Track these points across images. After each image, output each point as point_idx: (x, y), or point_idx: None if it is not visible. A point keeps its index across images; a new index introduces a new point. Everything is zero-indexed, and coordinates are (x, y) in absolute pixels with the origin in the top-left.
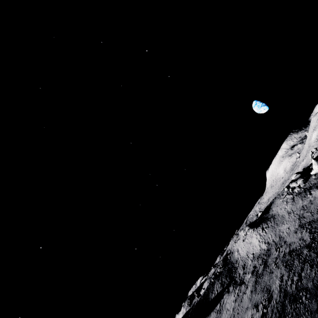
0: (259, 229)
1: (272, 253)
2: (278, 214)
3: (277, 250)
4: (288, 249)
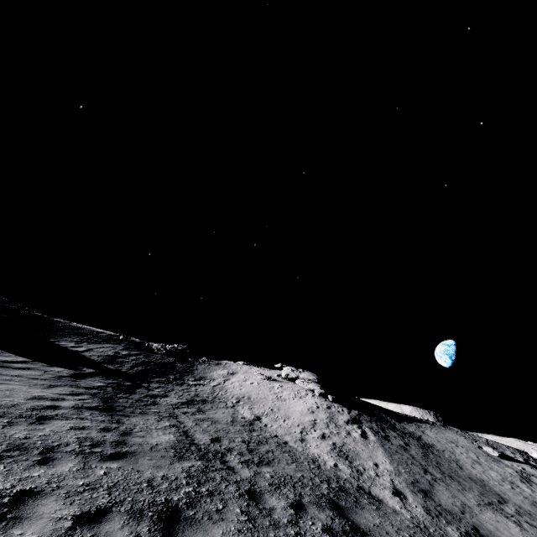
0: (340, 409)
1: None
2: (457, 461)
3: None
4: None
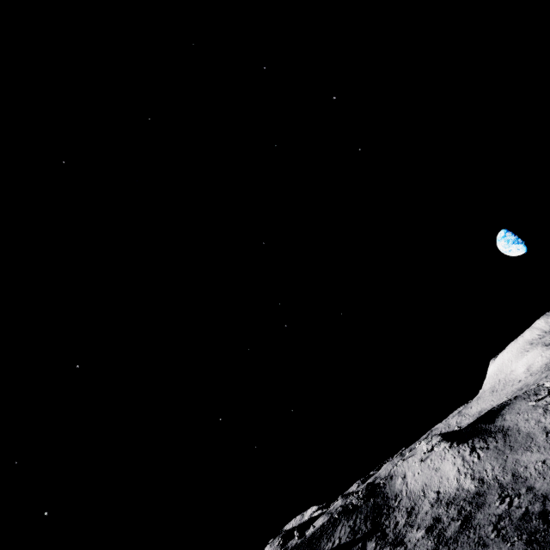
0: (463, 447)
1: (489, 503)
2: (518, 430)
3: (503, 500)
4: (541, 506)
